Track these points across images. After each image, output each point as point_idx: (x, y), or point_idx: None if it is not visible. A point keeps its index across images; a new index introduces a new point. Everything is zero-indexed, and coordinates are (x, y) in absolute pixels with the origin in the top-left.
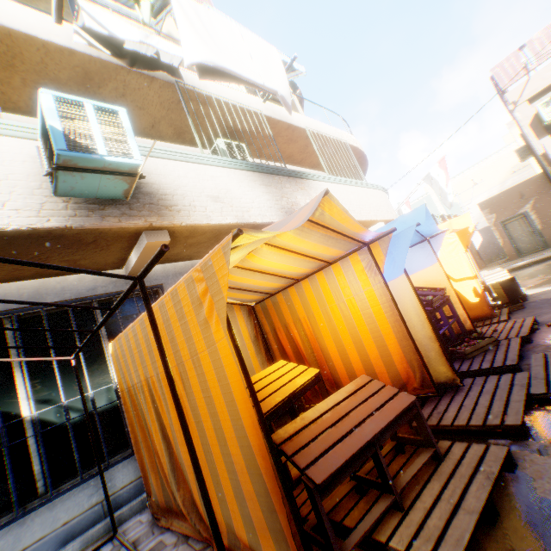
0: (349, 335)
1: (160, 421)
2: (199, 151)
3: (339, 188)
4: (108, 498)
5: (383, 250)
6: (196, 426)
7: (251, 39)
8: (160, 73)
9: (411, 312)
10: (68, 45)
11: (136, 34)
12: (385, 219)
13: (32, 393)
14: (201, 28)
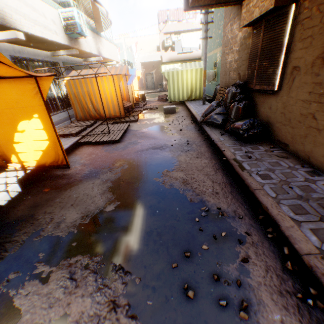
0: None
1: (91, 100)
2: None
3: (107, 43)
4: (70, 116)
5: (128, 78)
6: (105, 100)
7: None
8: None
9: (130, 93)
10: None
11: None
12: (117, 61)
13: None
14: None
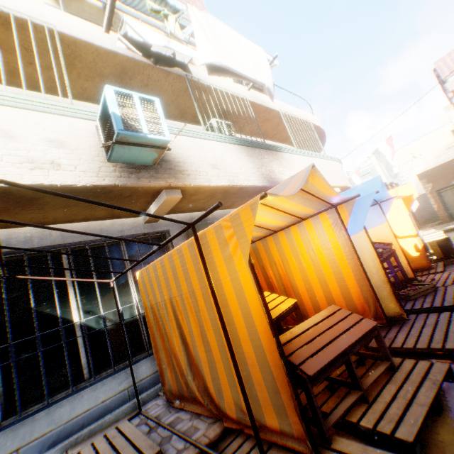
0: (316, 276)
1: (180, 330)
2: (196, 127)
3: (305, 159)
4: (135, 385)
5: (348, 210)
6: (214, 333)
7: (245, 42)
8: (175, 69)
9: (368, 260)
10: (113, 49)
11: (161, 41)
12: (340, 186)
13: (81, 305)
14: (212, 37)
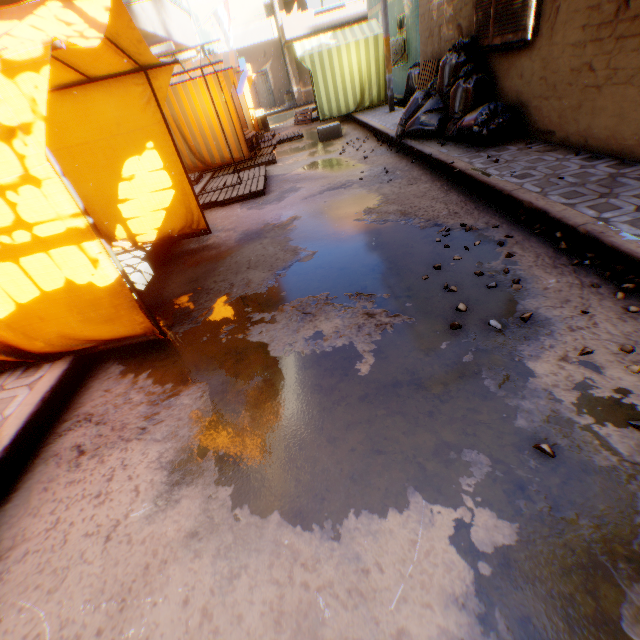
0: None
1: (181, 134)
2: None
3: (174, 10)
4: None
5: (238, 80)
6: (209, 129)
7: None
8: None
9: (245, 113)
10: None
11: None
12: (197, 50)
13: None
14: None
